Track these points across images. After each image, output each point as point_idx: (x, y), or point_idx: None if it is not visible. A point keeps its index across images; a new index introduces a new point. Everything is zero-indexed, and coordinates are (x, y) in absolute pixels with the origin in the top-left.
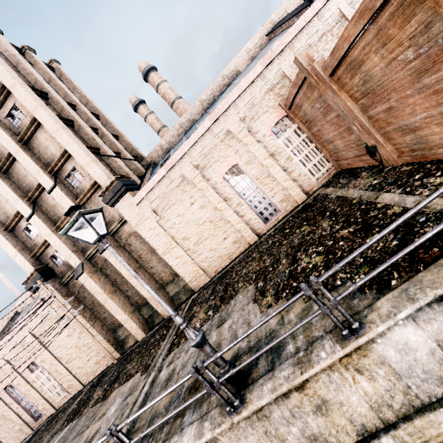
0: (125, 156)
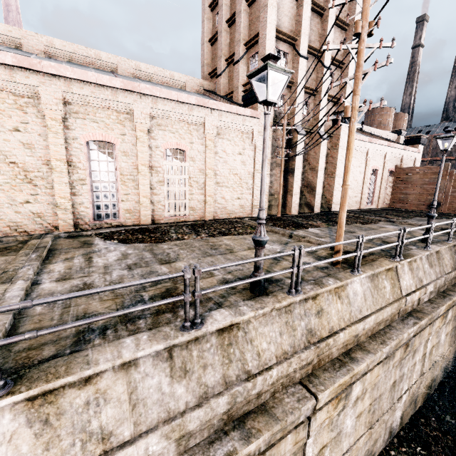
0: None
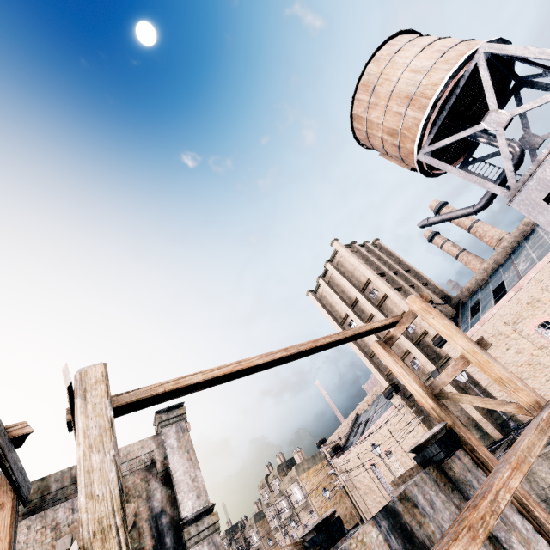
0: (437, 302)
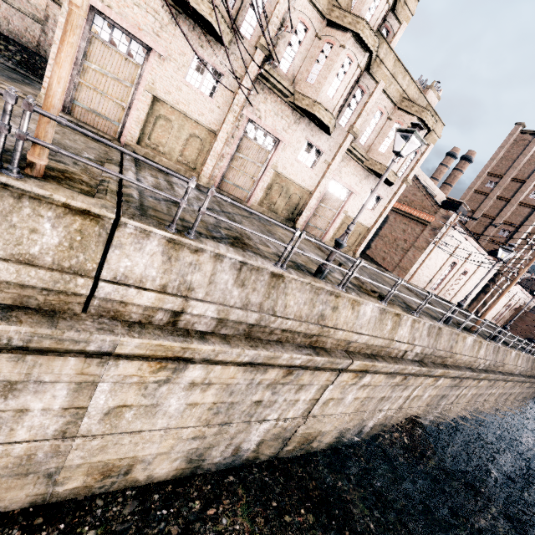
0: None
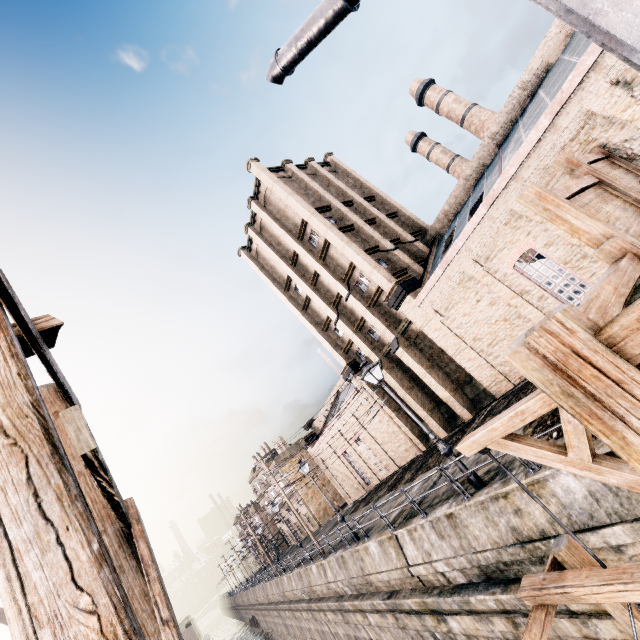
0: (405, 239)
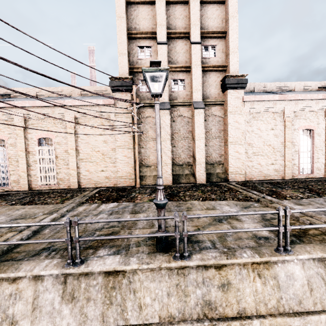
0: None
